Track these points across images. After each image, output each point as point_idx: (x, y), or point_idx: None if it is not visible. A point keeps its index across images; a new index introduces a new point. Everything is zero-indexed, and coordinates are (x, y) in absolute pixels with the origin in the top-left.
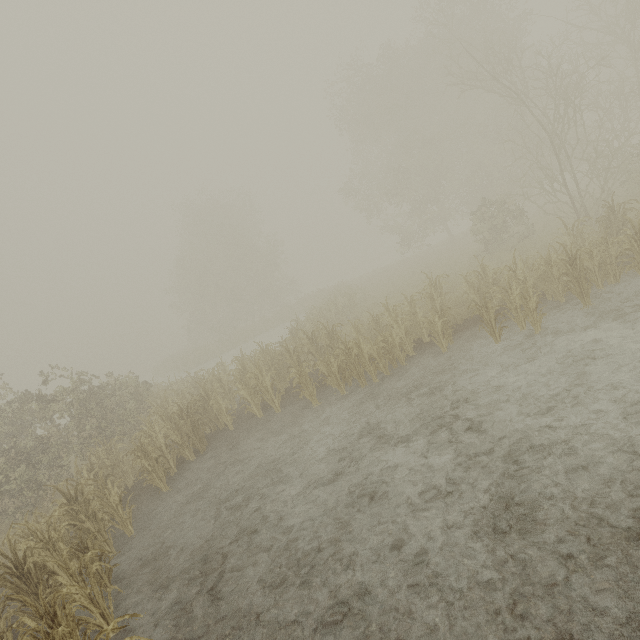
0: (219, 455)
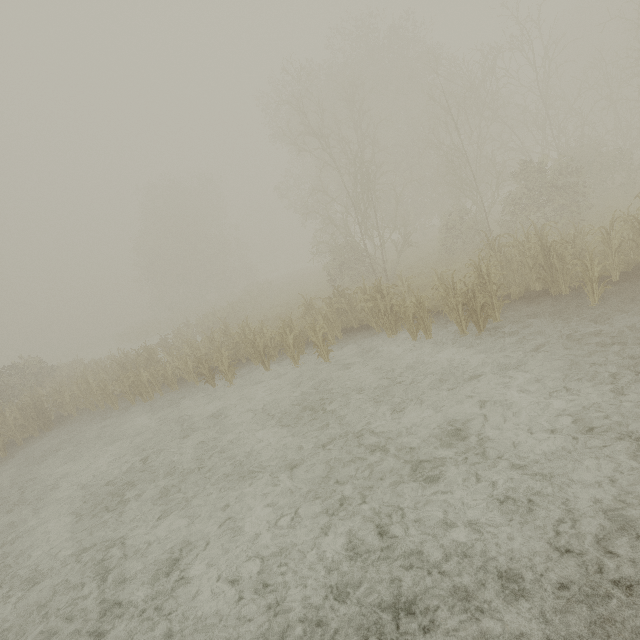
0: (48, 436)
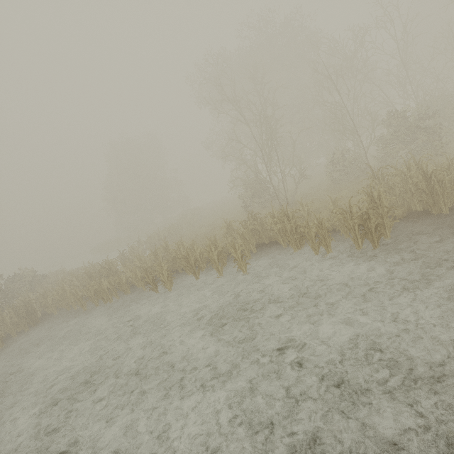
0: (34, 331)
